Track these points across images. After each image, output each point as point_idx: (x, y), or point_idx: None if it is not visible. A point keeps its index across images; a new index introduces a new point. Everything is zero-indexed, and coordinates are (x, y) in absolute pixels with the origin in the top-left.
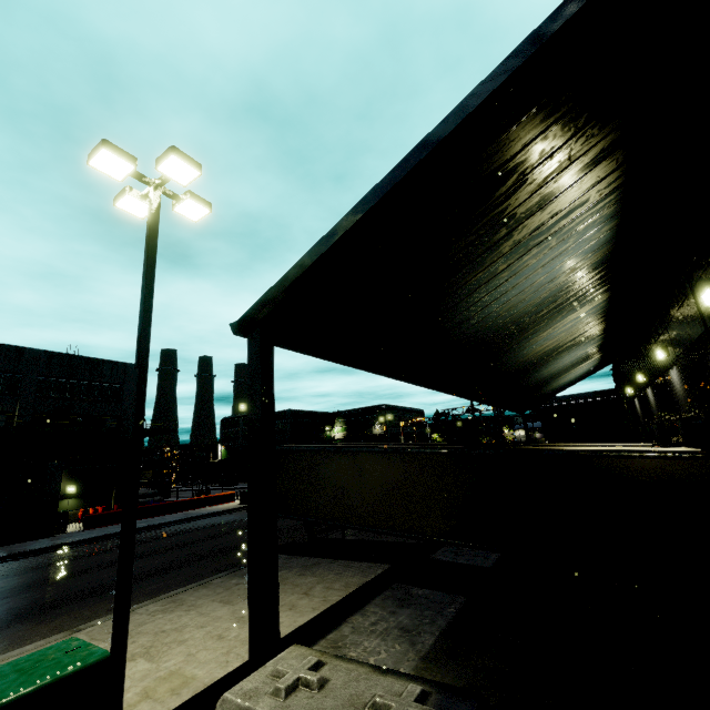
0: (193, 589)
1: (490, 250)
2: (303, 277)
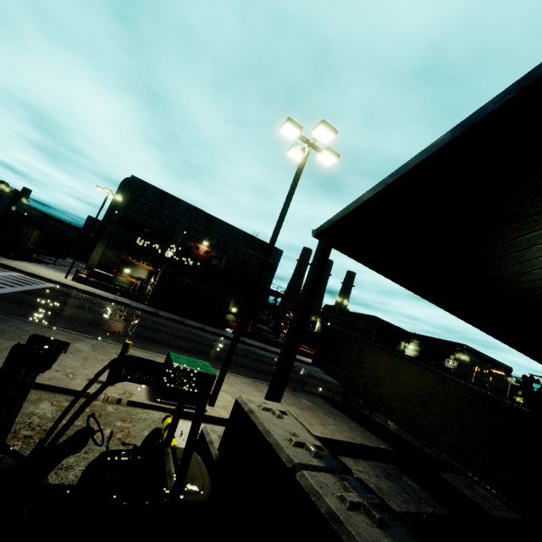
0: (265, 385)
1: None
2: (357, 209)
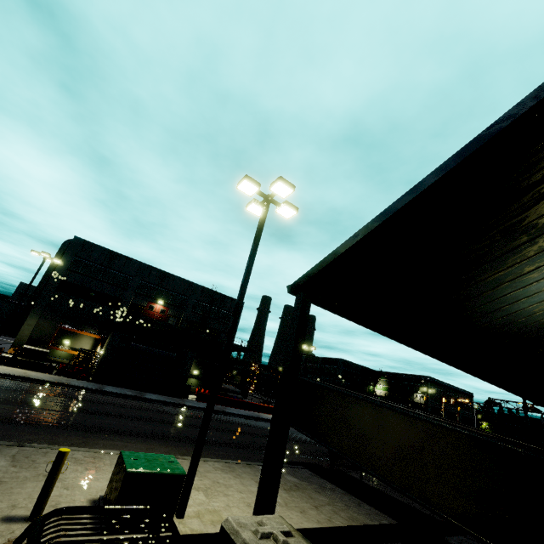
0: (242, 465)
1: (510, 252)
2: (335, 262)
